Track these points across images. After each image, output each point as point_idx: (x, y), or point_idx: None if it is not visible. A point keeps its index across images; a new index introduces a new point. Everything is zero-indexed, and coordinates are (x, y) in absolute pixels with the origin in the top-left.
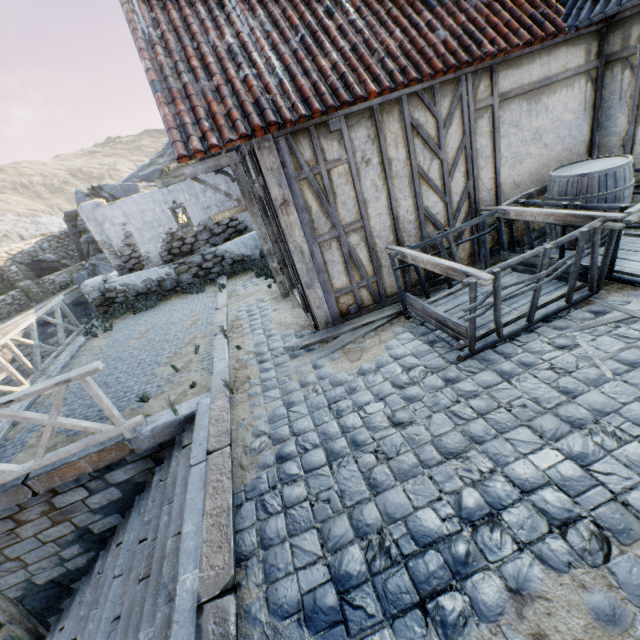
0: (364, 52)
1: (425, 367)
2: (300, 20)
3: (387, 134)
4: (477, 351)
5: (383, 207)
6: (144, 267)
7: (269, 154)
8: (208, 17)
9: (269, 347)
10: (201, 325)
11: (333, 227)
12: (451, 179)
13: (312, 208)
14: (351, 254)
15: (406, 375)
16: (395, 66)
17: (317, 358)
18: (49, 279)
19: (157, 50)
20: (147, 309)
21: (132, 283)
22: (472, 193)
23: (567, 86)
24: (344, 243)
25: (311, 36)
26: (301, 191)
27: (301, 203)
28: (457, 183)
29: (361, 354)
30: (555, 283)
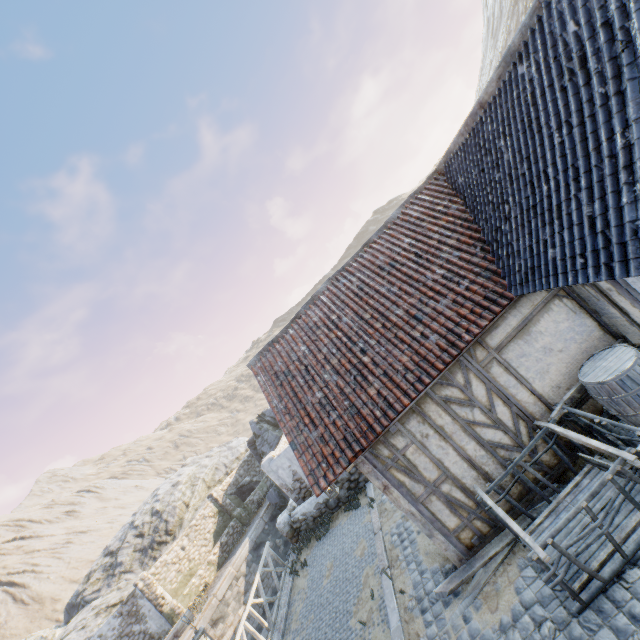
0: (391, 375)
1: (551, 621)
2: (349, 362)
3: (430, 414)
4: (587, 602)
5: (454, 456)
6: (311, 492)
7: (363, 464)
8: (303, 381)
9: (424, 589)
10: (368, 556)
11: (425, 486)
12: (495, 414)
13: (404, 481)
14: (449, 499)
15: (538, 633)
16: (413, 376)
17: (463, 607)
18: (250, 500)
19: (286, 418)
20: (324, 534)
21: (307, 510)
22: (520, 413)
23: (545, 311)
24: (439, 494)
25: (359, 372)
26: (392, 475)
27: (396, 483)
28: (502, 412)
29: (497, 601)
30: (639, 490)
